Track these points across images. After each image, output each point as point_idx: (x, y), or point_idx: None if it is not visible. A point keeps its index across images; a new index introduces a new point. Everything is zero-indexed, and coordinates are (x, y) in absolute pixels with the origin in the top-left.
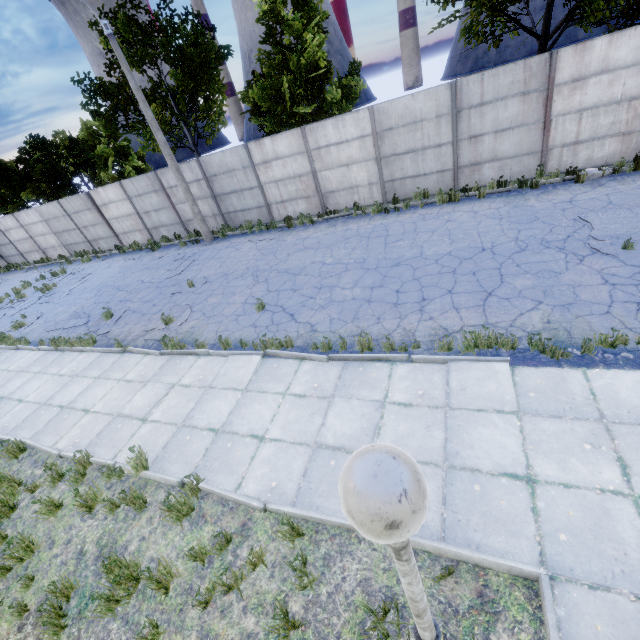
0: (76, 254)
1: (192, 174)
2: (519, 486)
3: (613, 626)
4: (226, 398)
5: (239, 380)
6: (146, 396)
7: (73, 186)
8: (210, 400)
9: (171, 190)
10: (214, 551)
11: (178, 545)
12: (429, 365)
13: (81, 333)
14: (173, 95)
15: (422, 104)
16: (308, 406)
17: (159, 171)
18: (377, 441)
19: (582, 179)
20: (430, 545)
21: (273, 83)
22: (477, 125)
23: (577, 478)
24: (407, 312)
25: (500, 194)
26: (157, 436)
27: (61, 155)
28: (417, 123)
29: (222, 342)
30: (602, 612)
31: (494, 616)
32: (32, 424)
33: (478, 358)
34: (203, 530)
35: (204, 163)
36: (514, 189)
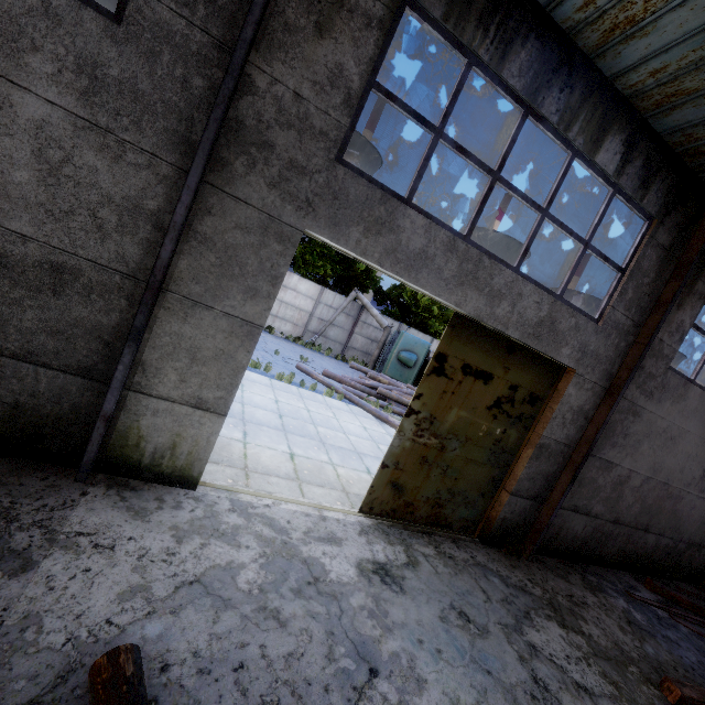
0: None
1: None
2: None
3: None
4: None
5: None
6: None
7: None
8: None
9: None
10: None
11: None
12: None
13: None
14: None
15: None
16: None
17: None
18: None
19: (273, 333)
20: None
21: None
22: None
23: None
24: None
25: None
26: None
27: None
28: None
29: None
30: None
31: None
32: None
33: None
34: None
35: None
36: None
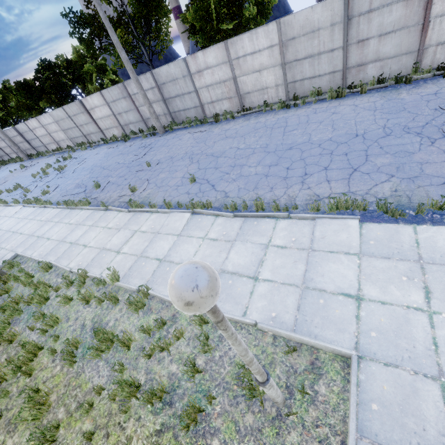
0: (77, 145)
1: (148, 83)
2: (350, 302)
3: (395, 387)
4: (167, 240)
5: (176, 229)
6: (119, 238)
7: (72, 96)
8: (157, 241)
9: (134, 96)
10: (156, 329)
11: (136, 324)
12: (302, 221)
13: (81, 197)
14: (132, 21)
15: (319, 15)
16: (218, 246)
17: (125, 82)
18: (260, 270)
19: None
20: (284, 333)
21: (203, 5)
22: (365, 30)
23: (392, 298)
24: (292, 183)
25: (379, 89)
26: (125, 262)
27: (62, 73)
28: (315, 32)
29: (166, 204)
30: (389, 379)
31: (319, 376)
32: (55, 253)
33: (337, 216)
34: (150, 317)
35: (156, 74)
36: (391, 85)
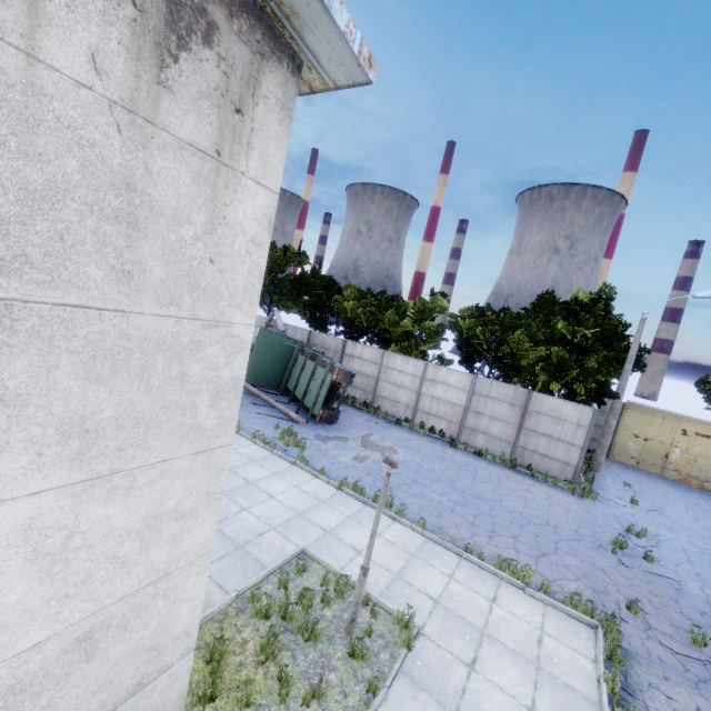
0: None
1: None
2: None
3: None
4: None
5: None
6: None
7: None
8: None
9: None
10: None
11: None
12: None
13: None
14: None
15: None
16: None
17: None
18: None
19: None
20: None
21: None
22: None
23: None
24: None
25: None
26: None
27: None
28: None
29: None
30: None
31: None
32: None
33: None
34: None
35: None
36: None
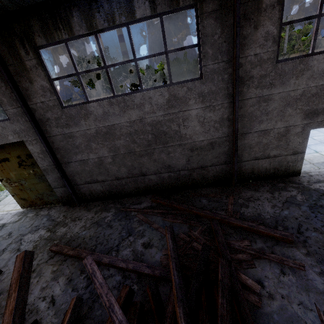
0: None
1: None
2: None
3: None
4: None
5: None
6: None
7: None
8: None
9: None
10: None
11: None
12: None
13: None
14: None
15: None
16: None
17: None
18: None
19: None
20: None
21: None
22: None
23: None
24: None
25: None
26: None
27: None
28: None
29: None
30: None
31: None
32: None
33: None
34: None
35: None
36: None
